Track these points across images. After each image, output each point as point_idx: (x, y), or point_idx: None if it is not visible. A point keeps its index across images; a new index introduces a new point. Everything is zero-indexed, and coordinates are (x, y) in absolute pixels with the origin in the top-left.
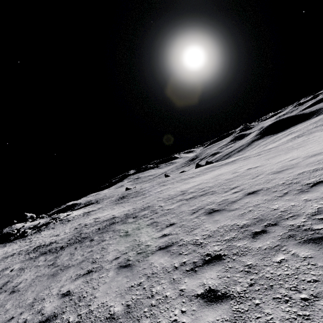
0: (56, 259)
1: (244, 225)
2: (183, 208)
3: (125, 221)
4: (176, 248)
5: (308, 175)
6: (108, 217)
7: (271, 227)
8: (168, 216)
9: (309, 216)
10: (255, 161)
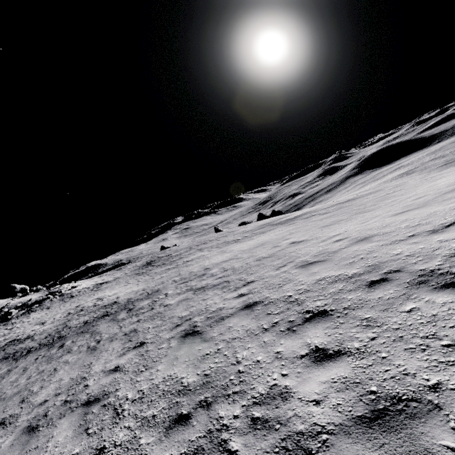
0: (6, 375)
1: (185, 387)
2: (179, 309)
3: (116, 316)
4: (96, 411)
5: (322, 289)
6: (111, 299)
7: (199, 412)
8: (154, 322)
9: (250, 403)
10: (310, 227)
